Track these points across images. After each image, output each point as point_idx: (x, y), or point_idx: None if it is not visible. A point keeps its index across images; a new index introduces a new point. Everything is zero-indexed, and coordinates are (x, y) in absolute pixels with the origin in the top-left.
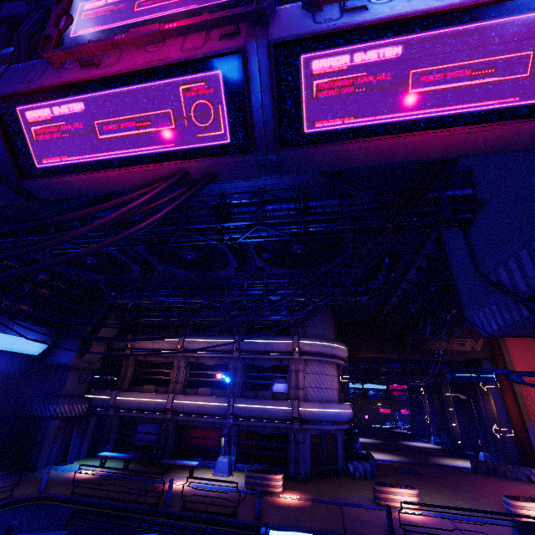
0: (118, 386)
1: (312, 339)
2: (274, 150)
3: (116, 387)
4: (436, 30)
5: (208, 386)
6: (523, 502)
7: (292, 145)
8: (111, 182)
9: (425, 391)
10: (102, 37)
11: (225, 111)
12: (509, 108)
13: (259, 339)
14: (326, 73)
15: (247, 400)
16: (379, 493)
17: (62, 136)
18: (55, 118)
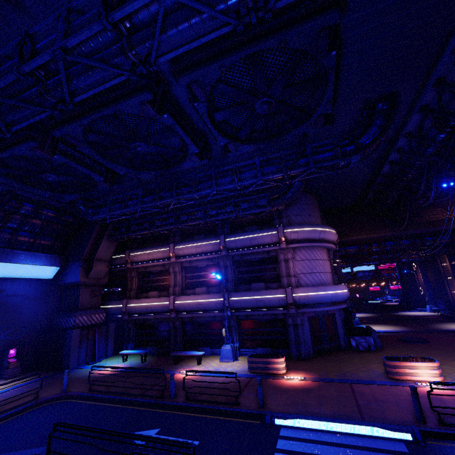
0: (127, 296)
1: (297, 227)
2: None
3: (126, 296)
4: None
5: (204, 286)
6: None
7: None
8: None
9: (418, 265)
10: None
11: None
12: None
13: (244, 235)
14: None
15: (241, 293)
16: (392, 368)
17: None
18: None
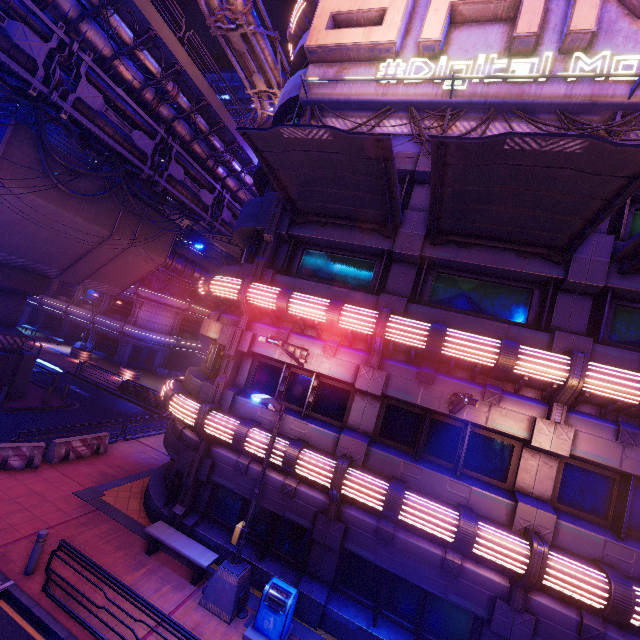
0: (47, 293)
1: (147, 289)
2: None
3: (46, 293)
4: None
5: (93, 305)
6: None
7: None
8: None
9: None
10: None
11: None
12: None
13: None
14: None
15: (103, 317)
16: (119, 370)
17: None
18: None
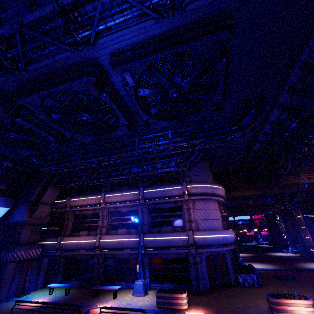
0: (62, 234)
1: (197, 184)
2: None
3: (61, 234)
4: None
5: (125, 227)
6: None
7: None
8: None
9: (280, 217)
10: None
11: None
12: None
13: (157, 189)
14: None
15: (153, 234)
16: (276, 305)
17: None
18: None
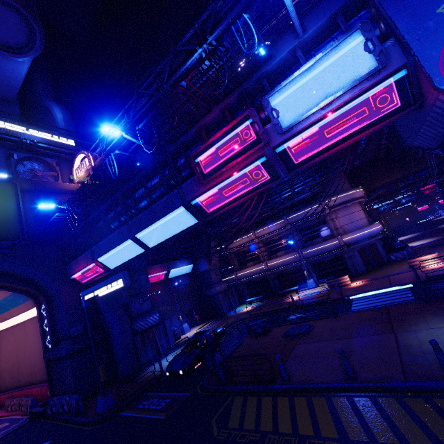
0: (234, 270)
1: (333, 197)
2: (287, 174)
3: (233, 270)
4: (327, 118)
5: (281, 250)
6: None
7: (292, 169)
8: (234, 205)
9: None
10: (216, 170)
11: (265, 171)
12: (366, 125)
13: (299, 212)
14: (294, 145)
15: (309, 248)
16: (411, 263)
17: (213, 201)
18: (209, 197)
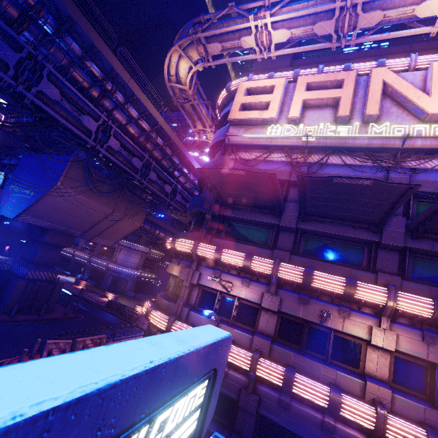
0: None
1: (125, 240)
2: None
3: None
4: None
5: (90, 250)
6: (138, 306)
7: None
8: None
9: None
10: None
11: None
12: None
13: None
14: None
15: (96, 258)
16: (105, 293)
17: None
18: None
